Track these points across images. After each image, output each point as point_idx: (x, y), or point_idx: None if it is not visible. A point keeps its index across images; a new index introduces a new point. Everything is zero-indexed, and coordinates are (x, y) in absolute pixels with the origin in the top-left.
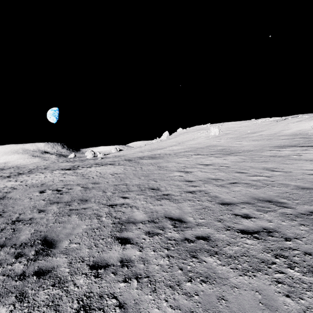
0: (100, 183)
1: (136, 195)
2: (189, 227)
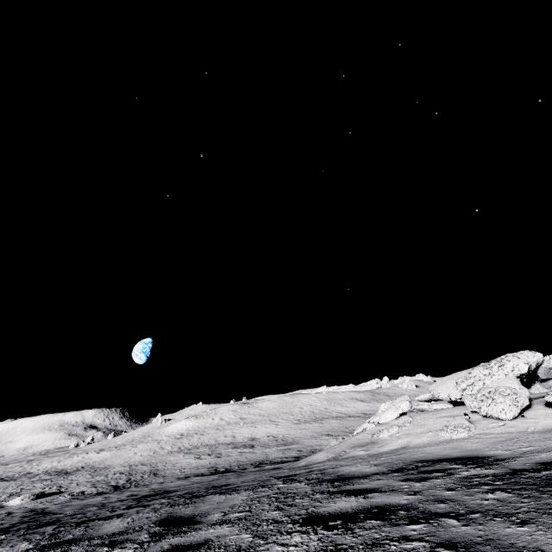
0: None
1: None
2: None
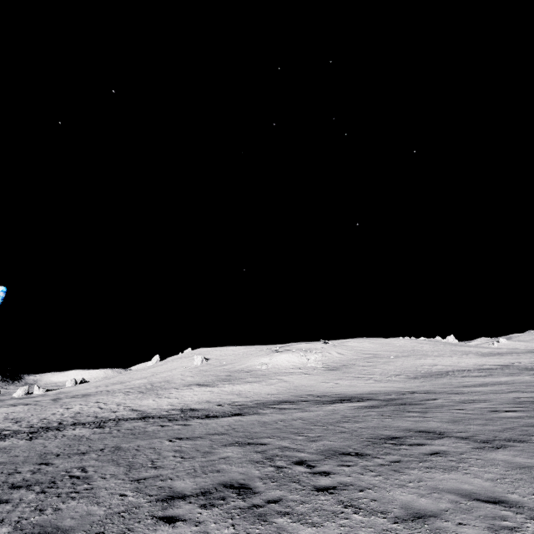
0: None
1: (2, 422)
2: (4, 427)
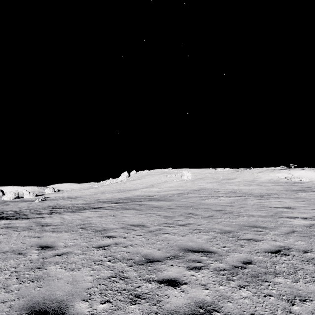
0: (209, 248)
1: None
2: None
